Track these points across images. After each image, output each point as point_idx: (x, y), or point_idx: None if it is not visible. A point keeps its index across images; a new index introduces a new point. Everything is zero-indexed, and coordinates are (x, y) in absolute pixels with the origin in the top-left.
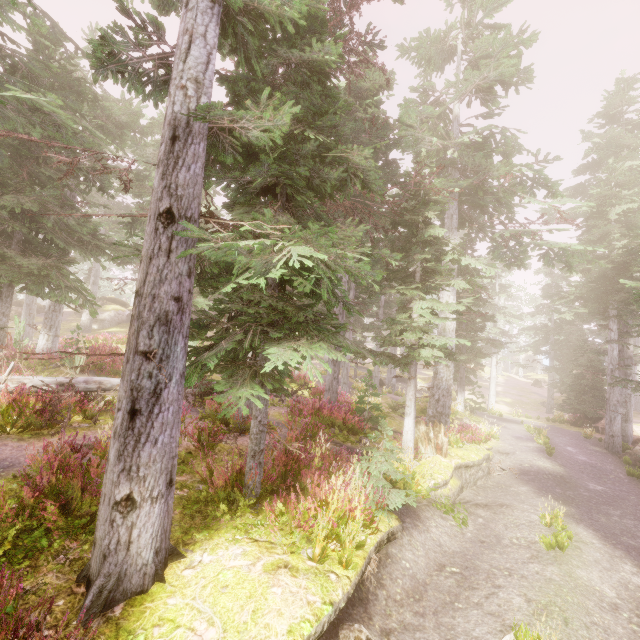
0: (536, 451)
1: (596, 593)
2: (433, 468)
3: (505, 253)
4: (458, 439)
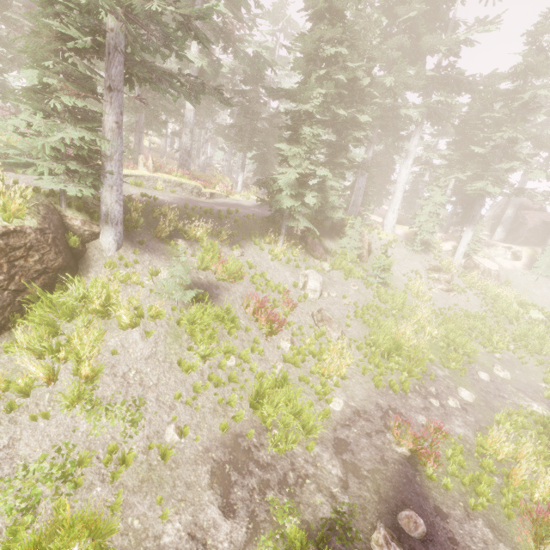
0: (257, 202)
1: (126, 190)
2: (132, 171)
3: (245, 58)
4: (175, 172)
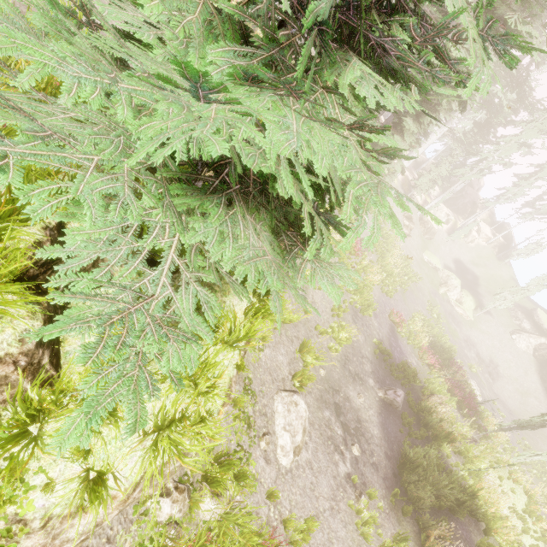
0: None
1: None
2: None
3: None
4: None
